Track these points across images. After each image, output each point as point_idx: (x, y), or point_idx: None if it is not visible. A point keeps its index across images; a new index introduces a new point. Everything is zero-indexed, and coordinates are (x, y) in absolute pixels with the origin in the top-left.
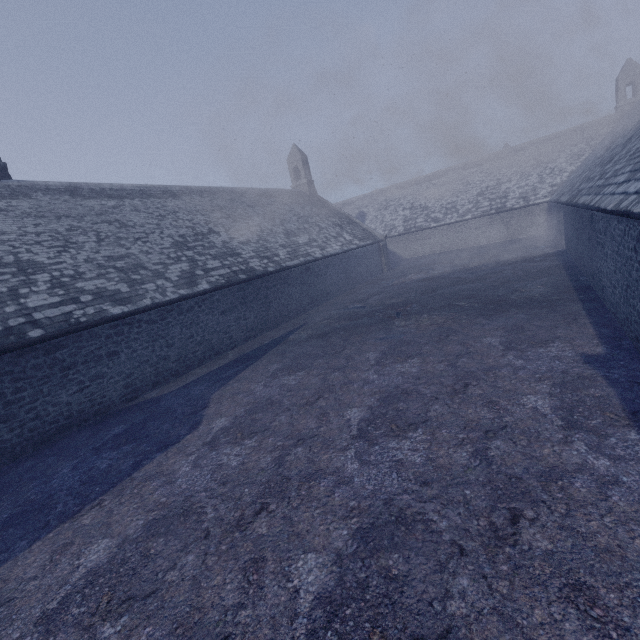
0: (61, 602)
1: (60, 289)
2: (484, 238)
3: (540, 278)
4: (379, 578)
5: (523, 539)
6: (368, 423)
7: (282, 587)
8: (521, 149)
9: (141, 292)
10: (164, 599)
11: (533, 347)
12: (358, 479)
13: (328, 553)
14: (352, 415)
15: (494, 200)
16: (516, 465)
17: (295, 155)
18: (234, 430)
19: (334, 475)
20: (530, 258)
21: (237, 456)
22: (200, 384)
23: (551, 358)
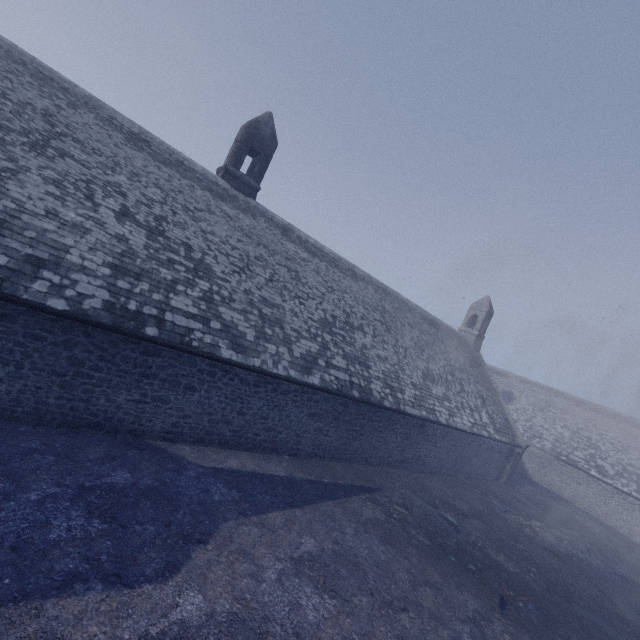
0: None
1: (205, 303)
2: None
3: None
4: None
5: None
6: None
7: None
8: None
9: (260, 349)
10: None
11: None
12: None
13: None
14: None
15: None
16: None
17: (483, 305)
18: None
19: None
20: None
21: None
22: (229, 484)
23: None
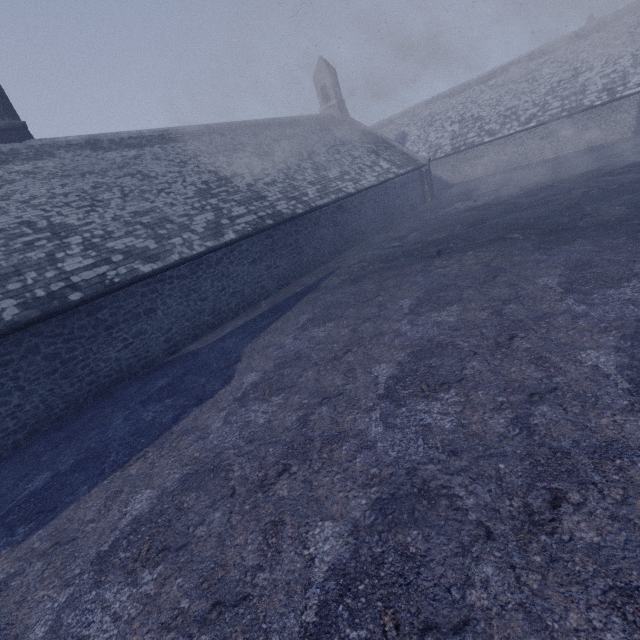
0: (111, 545)
1: (92, 251)
2: (551, 150)
3: (620, 197)
4: (395, 555)
5: (564, 527)
6: (396, 381)
7: (298, 553)
8: (611, 20)
9: (169, 247)
10: (193, 553)
11: (601, 288)
12: (381, 444)
13: (345, 523)
14: (380, 372)
15: (567, 98)
16: (564, 437)
17: (322, 70)
18: (263, 386)
19: (357, 438)
20: (609, 171)
21: (264, 413)
22: (234, 337)
23: (623, 302)
